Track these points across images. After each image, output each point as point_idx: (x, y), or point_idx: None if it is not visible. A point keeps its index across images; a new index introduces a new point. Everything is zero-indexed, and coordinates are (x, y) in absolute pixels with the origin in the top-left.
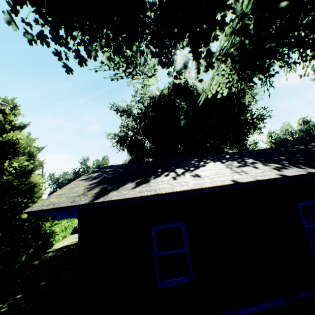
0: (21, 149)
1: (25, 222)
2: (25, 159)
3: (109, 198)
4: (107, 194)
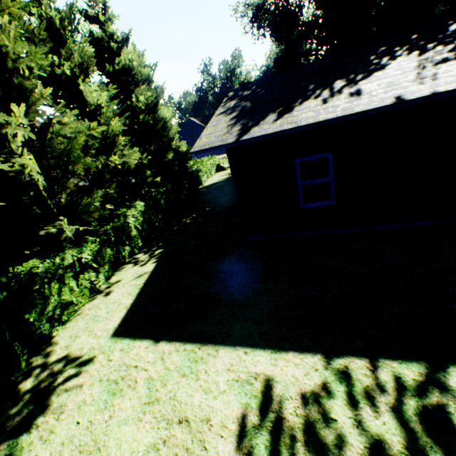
0: (138, 77)
1: (174, 161)
2: (146, 89)
3: (251, 135)
4: (249, 131)
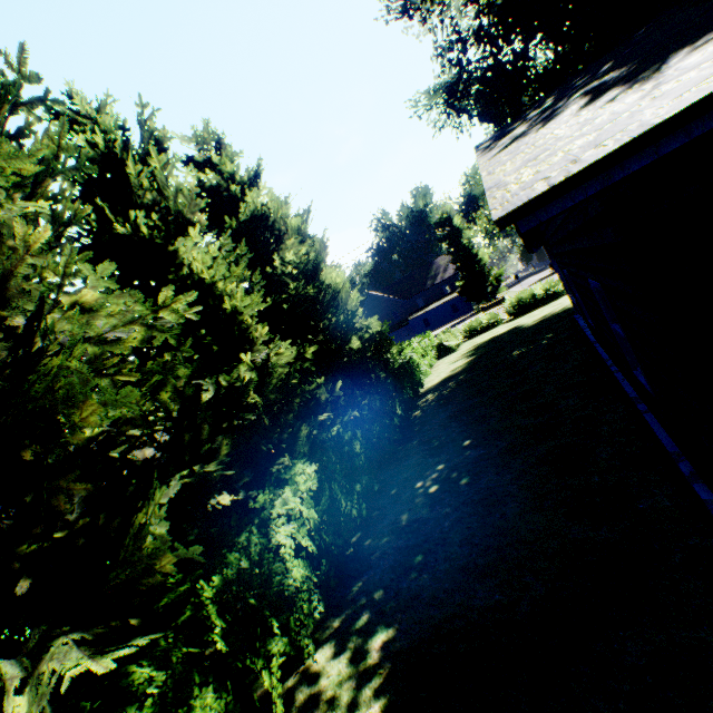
0: (280, 226)
1: (364, 353)
2: (296, 243)
3: None
4: None
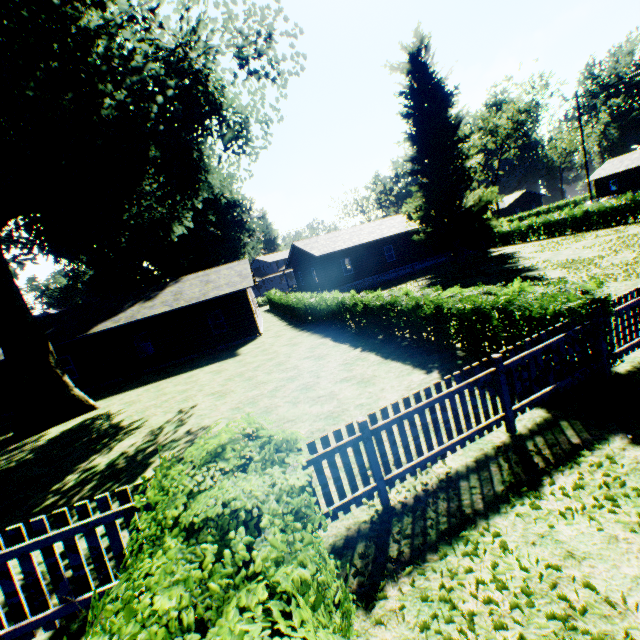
0: None
1: None
2: None
3: None
4: None
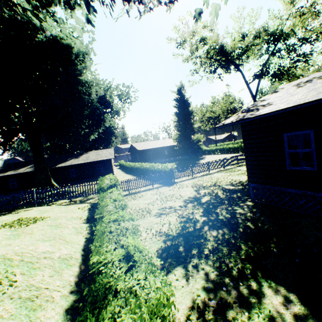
0: None
1: None
2: None
3: None
4: None
